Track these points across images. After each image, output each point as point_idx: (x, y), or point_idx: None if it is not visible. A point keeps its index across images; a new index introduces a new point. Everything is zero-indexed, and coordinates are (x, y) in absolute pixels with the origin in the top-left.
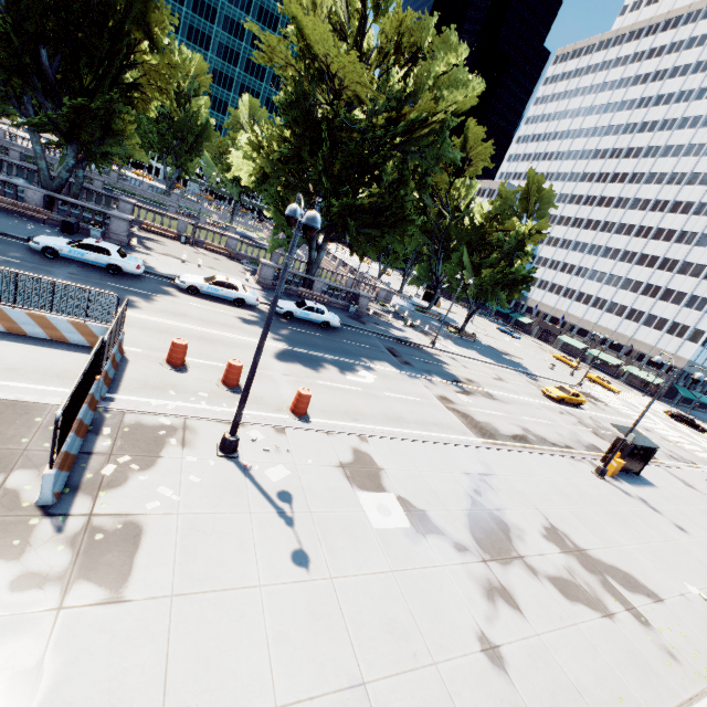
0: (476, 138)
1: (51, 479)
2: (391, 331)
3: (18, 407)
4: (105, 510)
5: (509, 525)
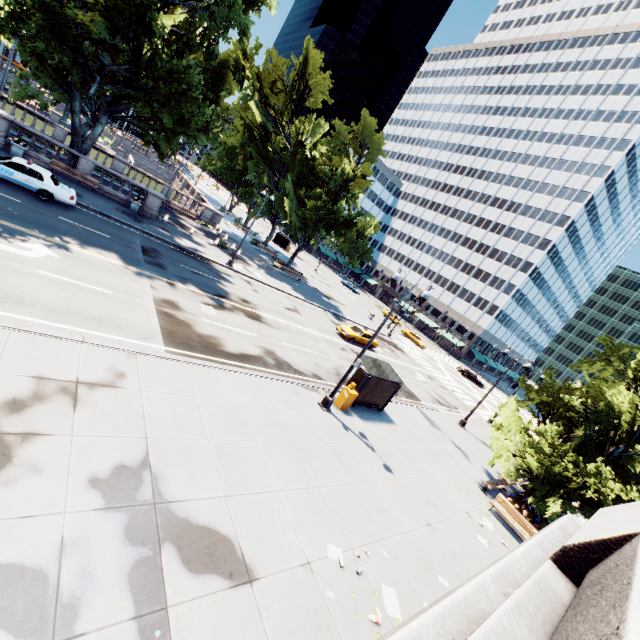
0: (317, 62)
1: None
2: (178, 240)
3: None
4: None
5: (16, 461)
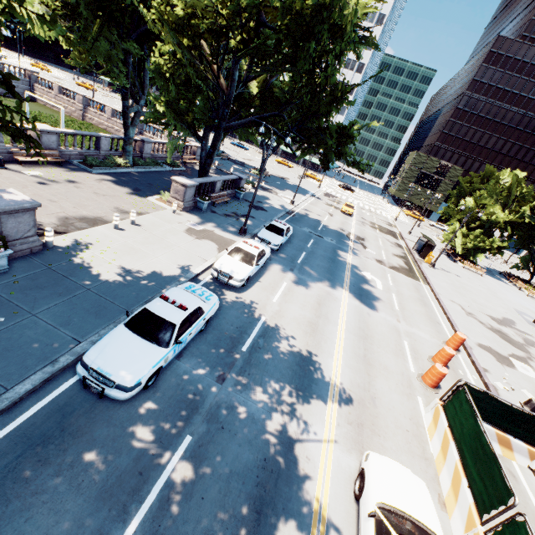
0: None
1: None
2: (274, 206)
3: None
4: None
5: (500, 330)
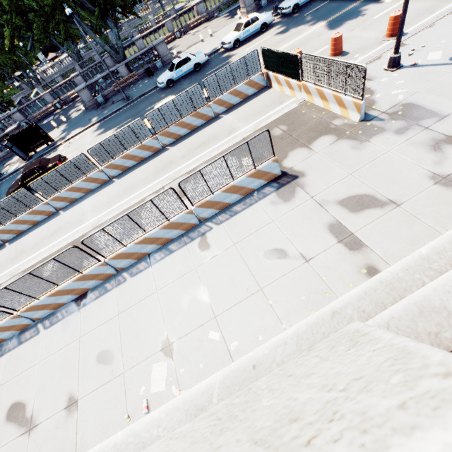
0: None
1: (364, 105)
2: None
3: (289, 114)
4: (385, 109)
5: None
